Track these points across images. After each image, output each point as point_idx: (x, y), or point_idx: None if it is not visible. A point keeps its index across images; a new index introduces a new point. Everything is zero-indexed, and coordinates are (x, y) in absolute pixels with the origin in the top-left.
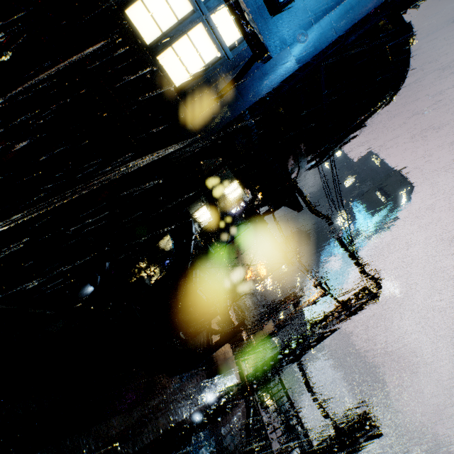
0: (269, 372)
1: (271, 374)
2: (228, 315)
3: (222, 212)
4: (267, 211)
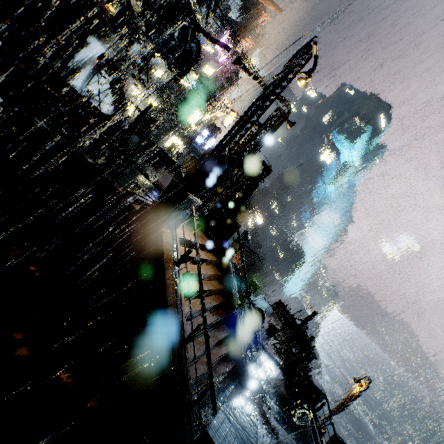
0: (209, 192)
1: (211, 194)
2: (182, 176)
3: (191, 141)
4: (186, 67)
